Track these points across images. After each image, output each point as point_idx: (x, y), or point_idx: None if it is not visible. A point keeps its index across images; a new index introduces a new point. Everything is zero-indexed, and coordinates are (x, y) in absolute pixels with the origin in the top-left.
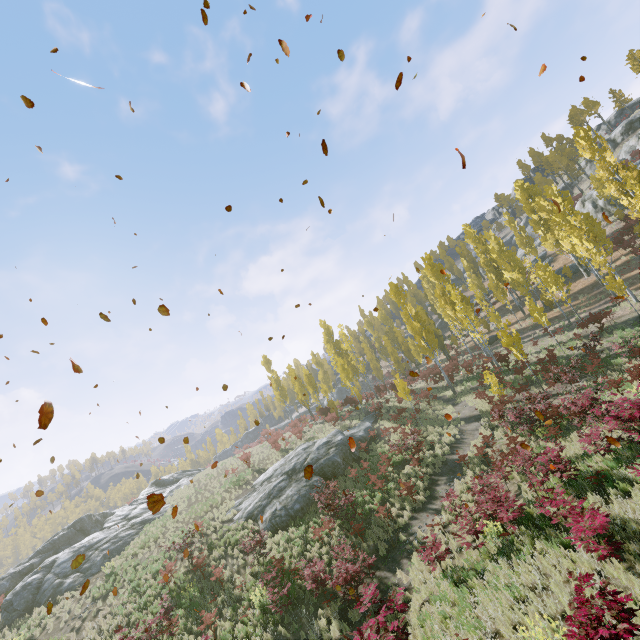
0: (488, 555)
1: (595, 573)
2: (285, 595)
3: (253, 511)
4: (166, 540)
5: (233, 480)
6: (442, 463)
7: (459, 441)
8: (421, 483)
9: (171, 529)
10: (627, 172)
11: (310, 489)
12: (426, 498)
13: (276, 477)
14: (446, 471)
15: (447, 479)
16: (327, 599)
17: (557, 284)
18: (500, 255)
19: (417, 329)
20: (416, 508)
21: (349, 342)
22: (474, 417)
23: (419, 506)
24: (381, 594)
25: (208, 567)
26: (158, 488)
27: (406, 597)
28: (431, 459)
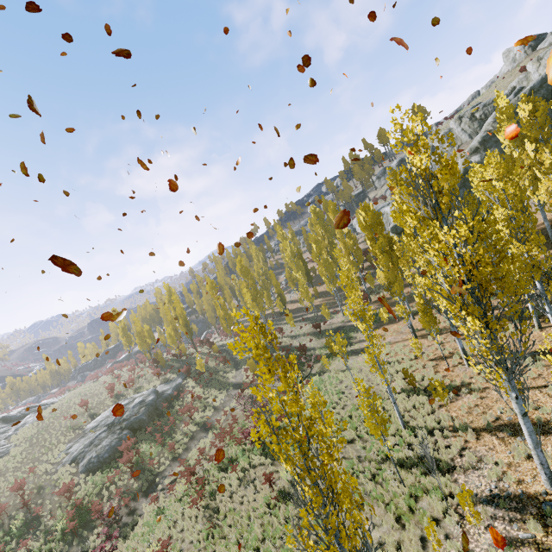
0: (178, 499)
1: (192, 517)
2: (79, 521)
3: (77, 456)
4: (5, 479)
5: (70, 424)
6: (204, 423)
7: (221, 405)
8: (185, 439)
9: (11, 469)
10: (348, 240)
11: (119, 441)
12: (183, 450)
13: (100, 427)
14: (203, 430)
15: (200, 436)
16: (103, 521)
17: (308, 296)
18: (291, 259)
19: (222, 316)
20: (175, 457)
21: (181, 310)
22: (239, 384)
23: (177, 456)
24: (131, 517)
25: (35, 502)
26: (5, 424)
27: (138, 520)
28: (199, 420)
